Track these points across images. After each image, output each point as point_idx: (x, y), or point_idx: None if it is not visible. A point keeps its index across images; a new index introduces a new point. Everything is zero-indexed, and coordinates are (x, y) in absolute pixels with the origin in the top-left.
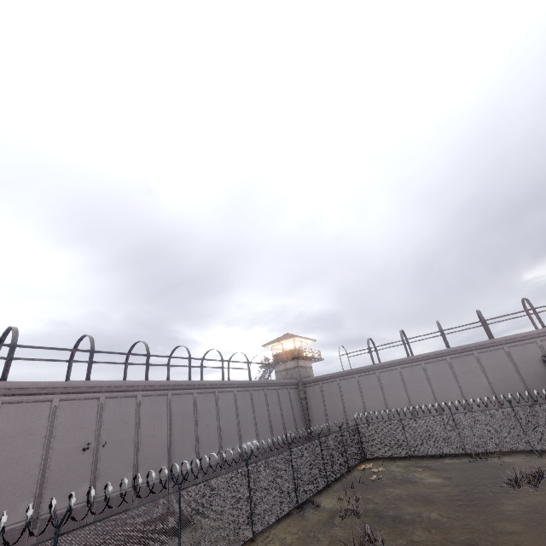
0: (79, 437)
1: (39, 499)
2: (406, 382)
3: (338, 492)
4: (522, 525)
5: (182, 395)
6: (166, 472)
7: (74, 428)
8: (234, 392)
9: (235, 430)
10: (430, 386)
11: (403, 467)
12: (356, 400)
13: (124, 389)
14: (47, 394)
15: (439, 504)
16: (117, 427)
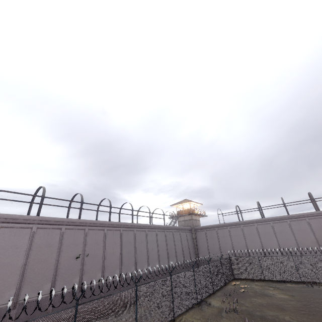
0: (74, 250)
1: (54, 283)
2: (260, 234)
3: (220, 297)
4: None
5: (128, 231)
6: (130, 275)
7: (72, 245)
8: (156, 232)
9: (156, 254)
10: (276, 237)
11: (260, 286)
12: (227, 242)
13: (97, 225)
14: (59, 225)
15: (289, 311)
16: (93, 247)
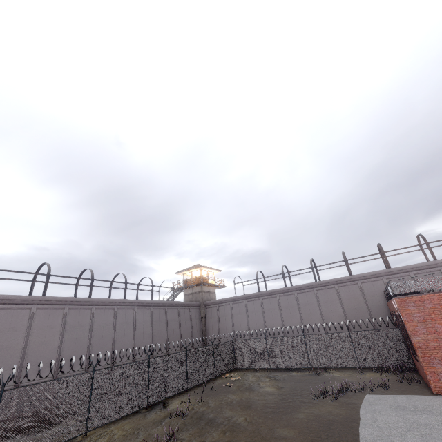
0: None
1: None
2: (282, 308)
3: (191, 396)
4: (296, 432)
5: (79, 310)
6: None
7: None
8: (134, 310)
9: (131, 341)
10: (299, 312)
11: (257, 377)
12: (243, 321)
13: (17, 302)
14: None
15: (253, 410)
16: (6, 334)
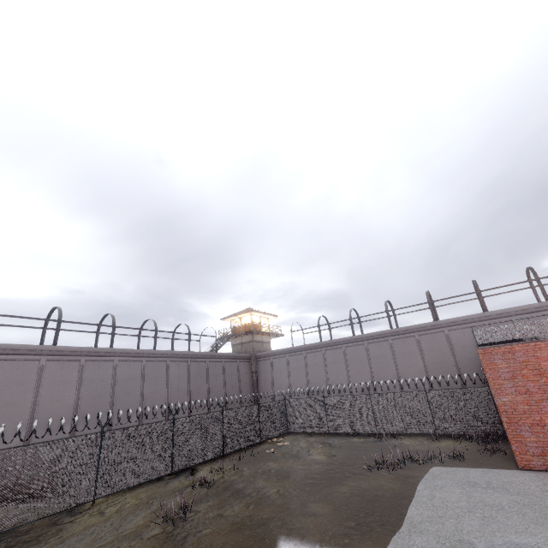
0: None
1: None
2: (348, 361)
3: (225, 463)
4: (332, 508)
5: (99, 362)
6: None
7: None
8: (166, 362)
9: (163, 398)
10: (369, 366)
11: (309, 443)
12: (301, 376)
13: (23, 352)
14: None
15: (291, 481)
16: (11, 389)
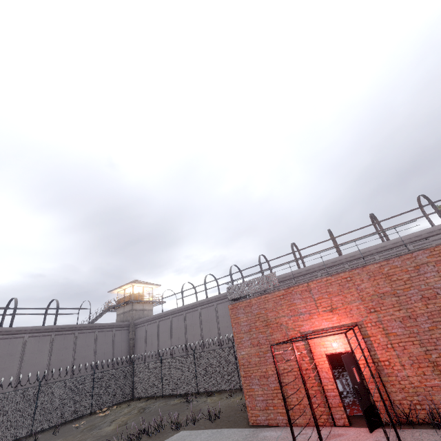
0: None
1: None
2: (202, 322)
3: None
4: None
5: None
6: None
7: None
8: (24, 338)
9: (13, 375)
10: (217, 325)
11: (131, 410)
12: (167, 339)
13: None
14: None
15: None
16: None
